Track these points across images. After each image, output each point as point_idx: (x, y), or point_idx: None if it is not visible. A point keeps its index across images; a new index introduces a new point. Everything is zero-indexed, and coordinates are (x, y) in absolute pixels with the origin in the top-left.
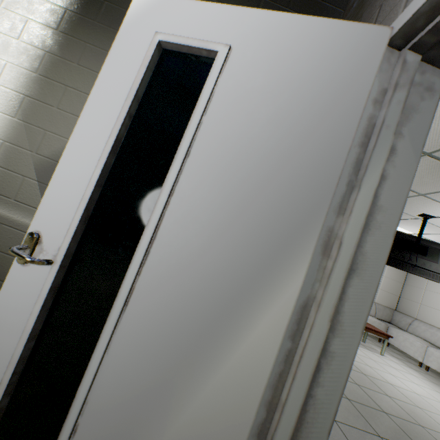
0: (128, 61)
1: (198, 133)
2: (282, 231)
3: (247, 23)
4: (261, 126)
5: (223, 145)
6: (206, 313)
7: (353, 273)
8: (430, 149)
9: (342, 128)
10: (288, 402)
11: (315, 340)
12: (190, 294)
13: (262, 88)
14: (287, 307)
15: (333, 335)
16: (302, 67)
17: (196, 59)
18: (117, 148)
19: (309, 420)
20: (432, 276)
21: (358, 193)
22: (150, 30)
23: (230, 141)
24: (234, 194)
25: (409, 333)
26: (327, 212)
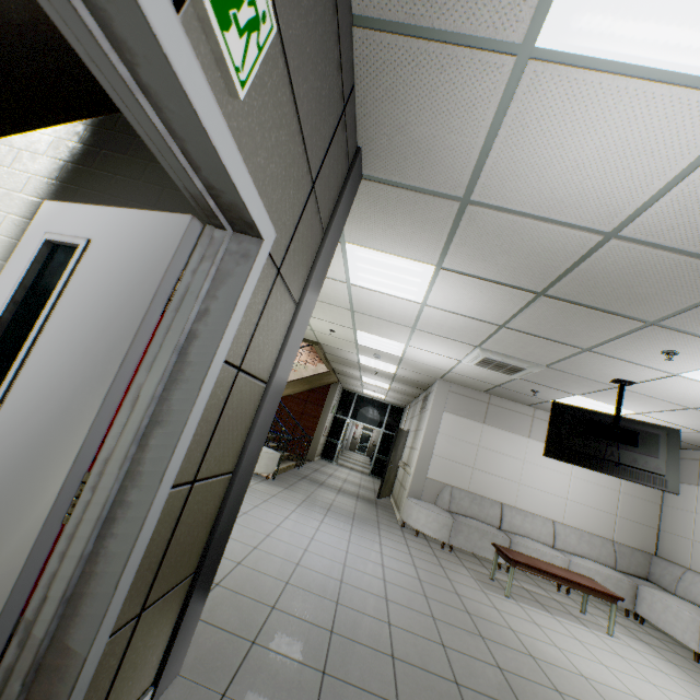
0: (25, 257)
1: (54, 313)
2: (86, 389)
3: (107, 220)
4: (95, 303)
5: (67, 321)
6: (20, 468)
7: (159, 426)
8: (537, 287)
9: (144, 299)
10: (71, 548)
11: (104, 488)
12: (13, 452)
13: (103, 271)
14: (73, 455)
15: (133, 486)
16: (131, 251)
17: (74, 250)
18: (1, 331)
19: (99, 572)
20: (652, 480)
21: (160, 352)
22: (46, 230)
23: (73, 317)
24: (64, 361)
25: (679, 597)
26: (118, 369)
